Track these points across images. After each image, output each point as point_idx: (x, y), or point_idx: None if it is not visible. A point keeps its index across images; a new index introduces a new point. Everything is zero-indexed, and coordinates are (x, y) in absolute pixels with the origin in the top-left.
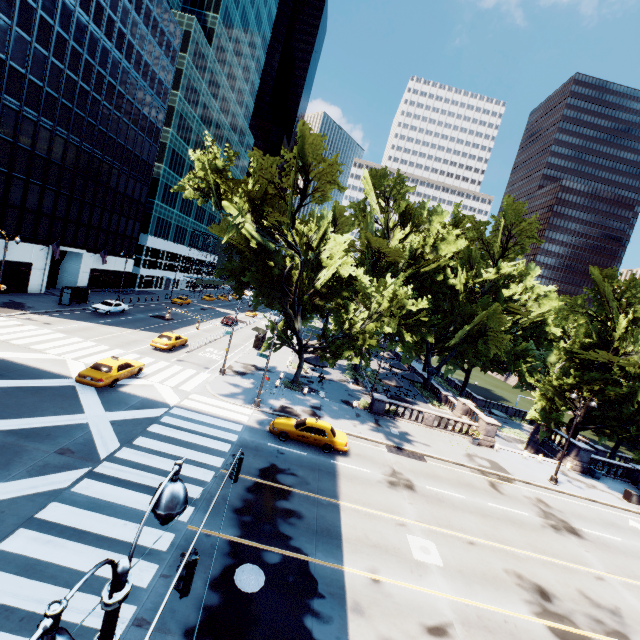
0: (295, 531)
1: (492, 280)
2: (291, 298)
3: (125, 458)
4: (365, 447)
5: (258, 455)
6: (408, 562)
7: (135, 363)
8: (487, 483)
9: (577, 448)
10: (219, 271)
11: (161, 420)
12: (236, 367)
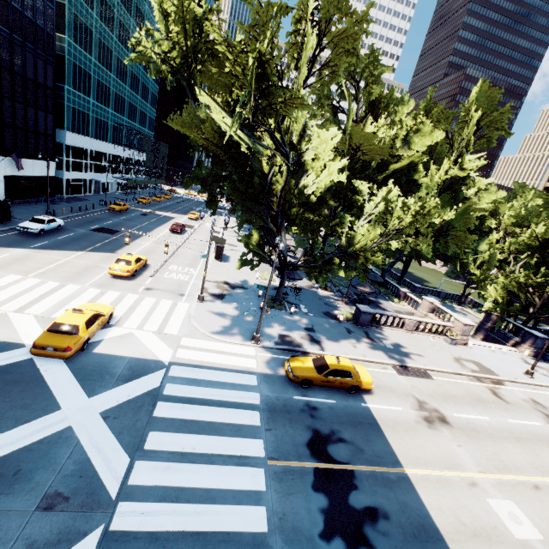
0: (396, 546)
1: (453, 177)
2: (274, 211)
3: (145, 484)
4: (377, 373)
5: (293, 420)
6: (516, 548)
7: (103, 309)
8: (489, 392)
9: (534, 337)
10: (185, 181)
11: (164, 393)
12: (210, 288)
